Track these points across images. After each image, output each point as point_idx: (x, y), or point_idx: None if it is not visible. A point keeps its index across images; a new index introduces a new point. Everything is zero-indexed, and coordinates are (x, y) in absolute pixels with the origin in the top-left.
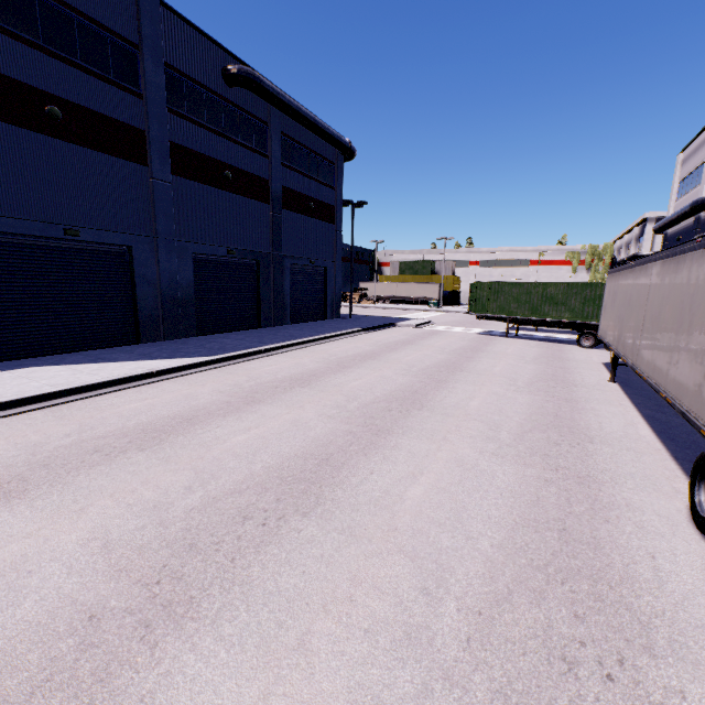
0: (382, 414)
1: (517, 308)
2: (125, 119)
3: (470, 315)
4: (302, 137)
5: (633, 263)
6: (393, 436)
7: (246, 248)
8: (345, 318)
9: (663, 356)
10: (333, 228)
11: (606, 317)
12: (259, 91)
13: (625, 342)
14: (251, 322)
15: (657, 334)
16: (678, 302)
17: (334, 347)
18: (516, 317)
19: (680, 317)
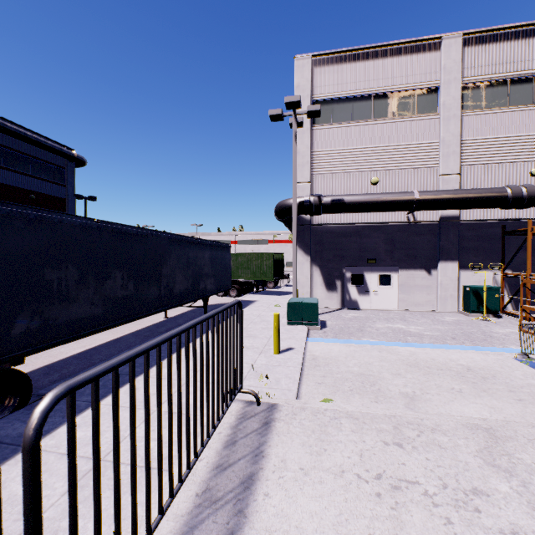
0: None
1: None
2: None
3: None
4: (19, 146)
5: None
6: None
7: None
8: None
9: None
10: None
11: None
12: None
13: None
14: None
15: None
16: None
17: None
18: None
19: None
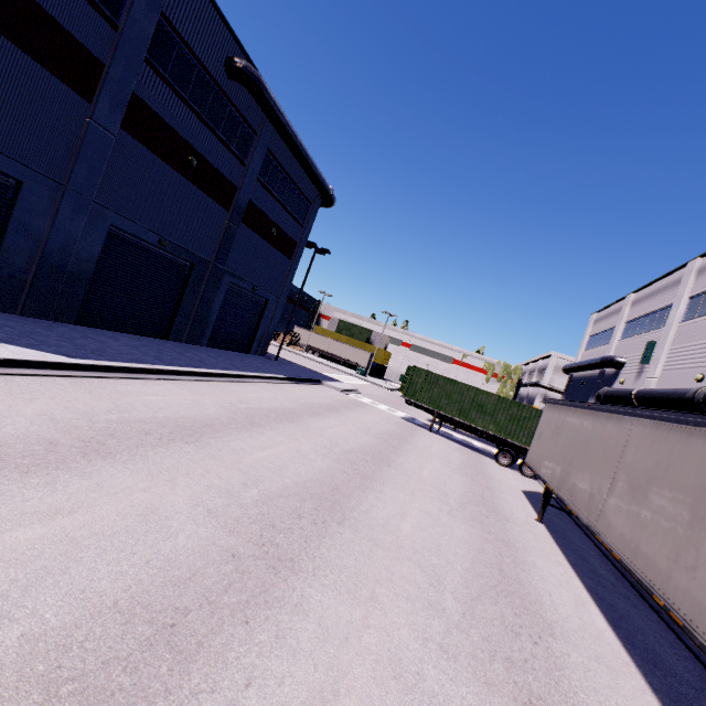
0: (289, 523)
1: (447, 405)
2: (82, 38)
3: (394, 394)
4: (288, 163)
5: (596, 406)
6: (299, 578)
7: (183, 245)
8: (270, 359)
9: (659, 544)
10: (288, 263)
11: (541, 447)
12: (259, 98)
13: (574, 489)
14: (158, 329)
15: (643, 507)
16: (692, 484)
17: (248, 391)
18: (444, 414)
19: (699, 507)
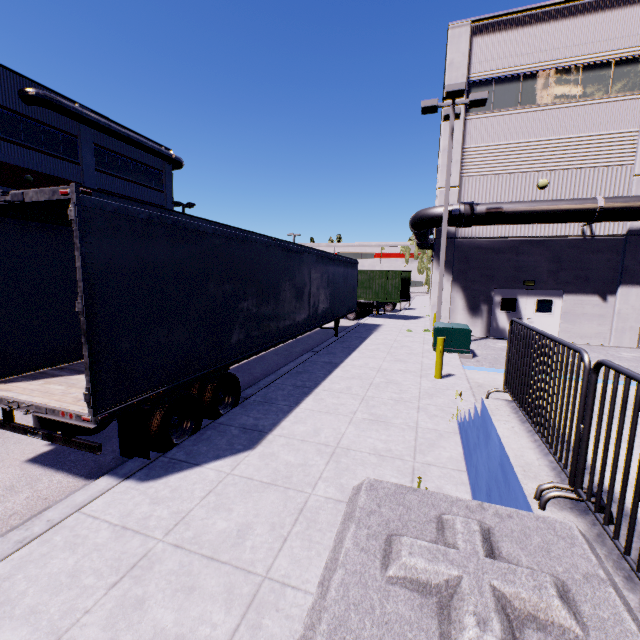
0: None
1: None
2: None
3: None
4: (121, 148)
5: None
6: None
7: None
8: None
9: None
10: None
11: None
12: (59, 111)
13: None
14: None
15: None
16: None
17: None
18: None
19: None
